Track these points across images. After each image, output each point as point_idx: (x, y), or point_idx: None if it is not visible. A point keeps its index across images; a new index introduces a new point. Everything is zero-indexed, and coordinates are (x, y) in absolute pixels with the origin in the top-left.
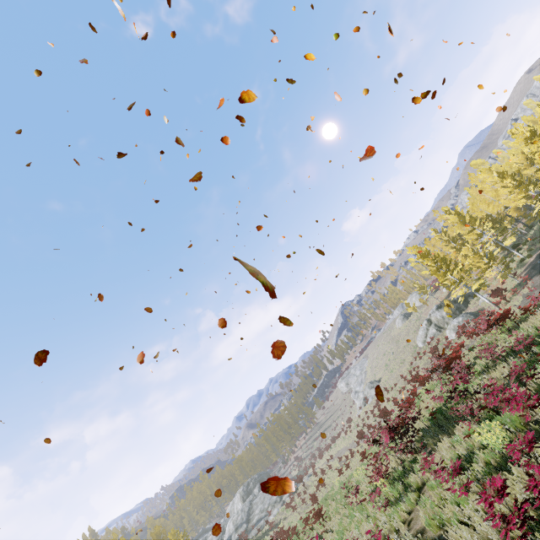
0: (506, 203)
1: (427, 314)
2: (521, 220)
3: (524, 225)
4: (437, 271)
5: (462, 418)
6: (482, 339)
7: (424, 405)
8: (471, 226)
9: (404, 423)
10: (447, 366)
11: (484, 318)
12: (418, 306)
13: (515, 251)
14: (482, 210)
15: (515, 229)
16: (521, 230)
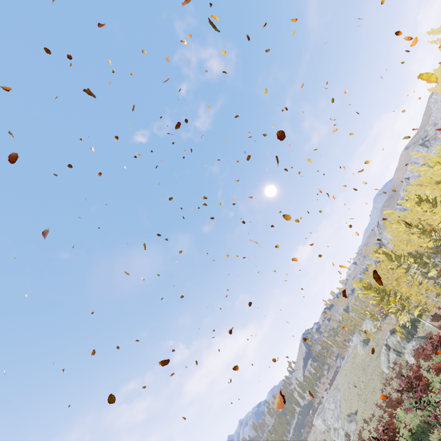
0: (420, 243)
1: (384, 339)
2: (437, 254)
3: (440, 258)
4: (381, 300)
5: (434, 429)
6: (435, 360)
7: (403, 425)
8: (398, 262)
9: (389, 437)
10: (411, 385)
11: (428, 340)
12: (373, 332)
13: (440, 281)
14: (402, 249)
15: (434, 262)
16: (439, 263)
